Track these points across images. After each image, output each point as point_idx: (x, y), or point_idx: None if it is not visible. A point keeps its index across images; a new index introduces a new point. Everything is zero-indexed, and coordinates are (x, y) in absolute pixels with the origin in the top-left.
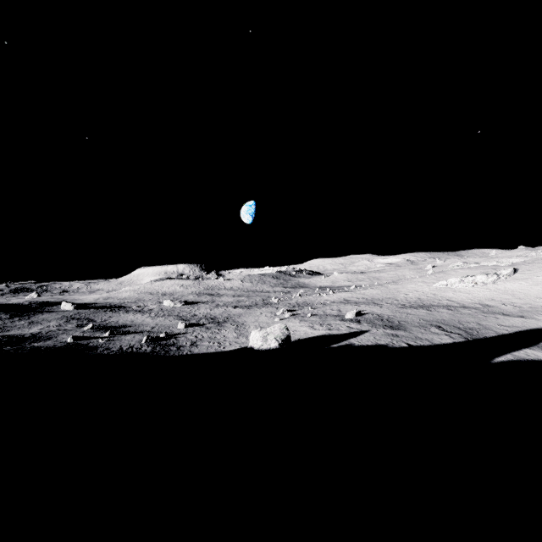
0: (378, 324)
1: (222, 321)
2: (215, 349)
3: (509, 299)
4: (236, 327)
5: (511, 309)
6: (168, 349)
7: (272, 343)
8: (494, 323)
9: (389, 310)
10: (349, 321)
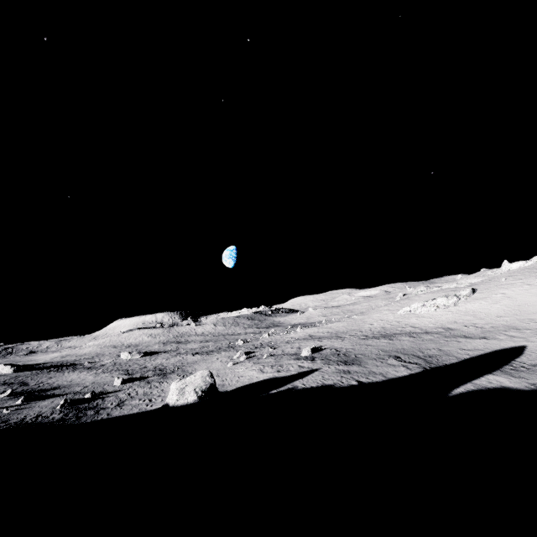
0: (332, 360)
1: (169, 372)
2: (140, 408)
3: (471, 320)
4: (182, 377)
5: (473, 331)
6: (84, 414)
7: (190, 396)
8: (456, 347)
9: (350, 343)
10: (303, 359)
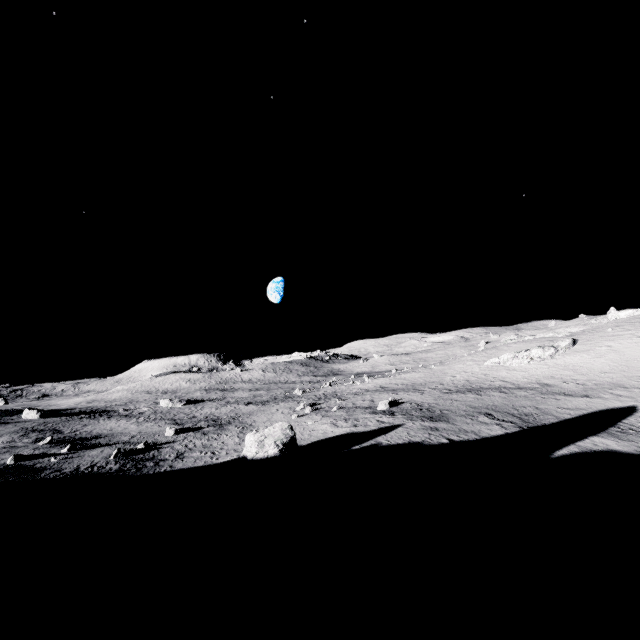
0: (415, 416)
1: (225, 423)
2: (205, 461)
3: (570, 375)
4: (241, 429)
5: (574, 387)
6: (143, 465)
7: (270, 449)
8: (555, 405)
9: (432, 397)
10: (381, 413)
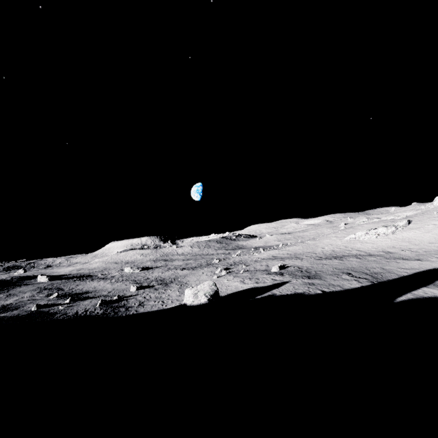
0: (297, 275)
1: (169, 282)
2: (158, 307)
3: (407, 245)
4: (180, 286)
5: (409, 254)
6: (118, 310)
7: (202, 299)
8: (396, 266)
9: (308, 262)
10: (274, 274)
